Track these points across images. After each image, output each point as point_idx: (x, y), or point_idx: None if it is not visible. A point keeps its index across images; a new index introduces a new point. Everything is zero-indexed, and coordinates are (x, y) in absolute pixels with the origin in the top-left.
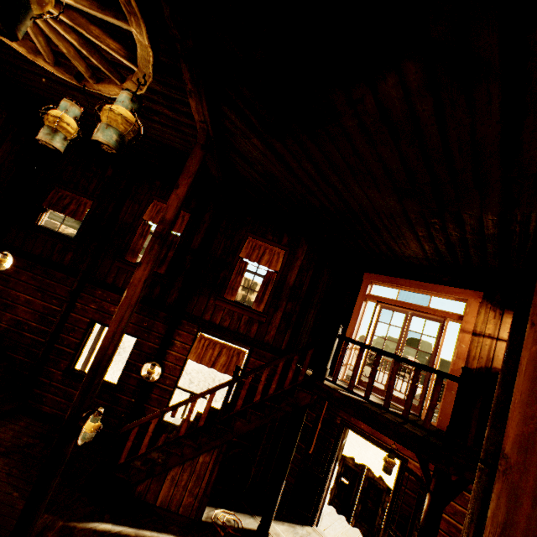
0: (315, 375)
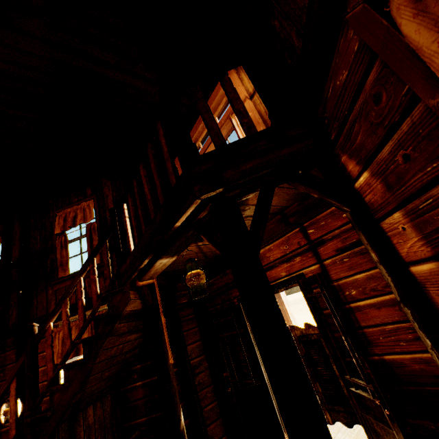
0: (119, 267)
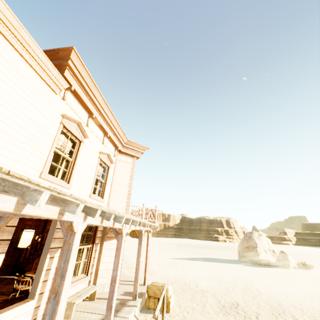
0: None
